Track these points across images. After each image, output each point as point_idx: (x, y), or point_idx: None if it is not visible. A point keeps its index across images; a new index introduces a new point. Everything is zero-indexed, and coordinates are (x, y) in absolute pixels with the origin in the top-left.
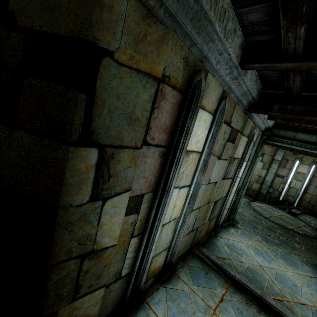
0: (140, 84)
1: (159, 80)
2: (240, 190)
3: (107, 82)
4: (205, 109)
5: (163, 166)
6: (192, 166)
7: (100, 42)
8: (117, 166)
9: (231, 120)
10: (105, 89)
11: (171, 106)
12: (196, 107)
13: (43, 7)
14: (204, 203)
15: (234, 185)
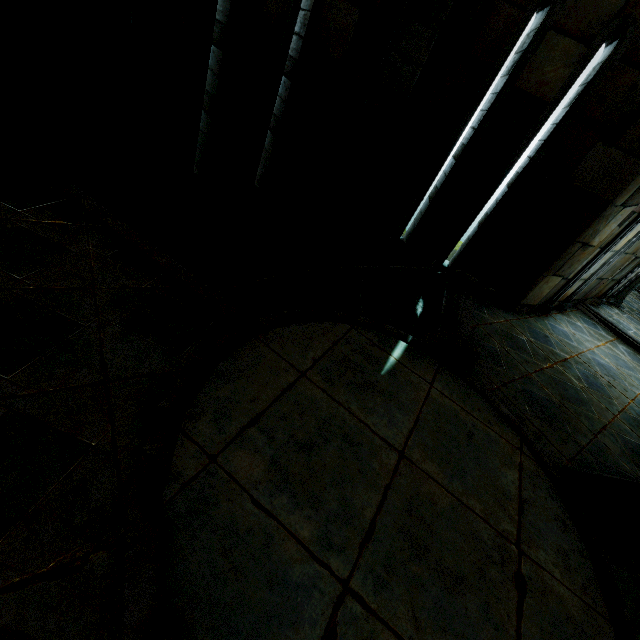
0: None
1: None
2: None
3: None
4: None
5: None
6: None
7: None
8: None
9: None
10: None
11: None
12: None
13: None
14: (632, 251)
15: None
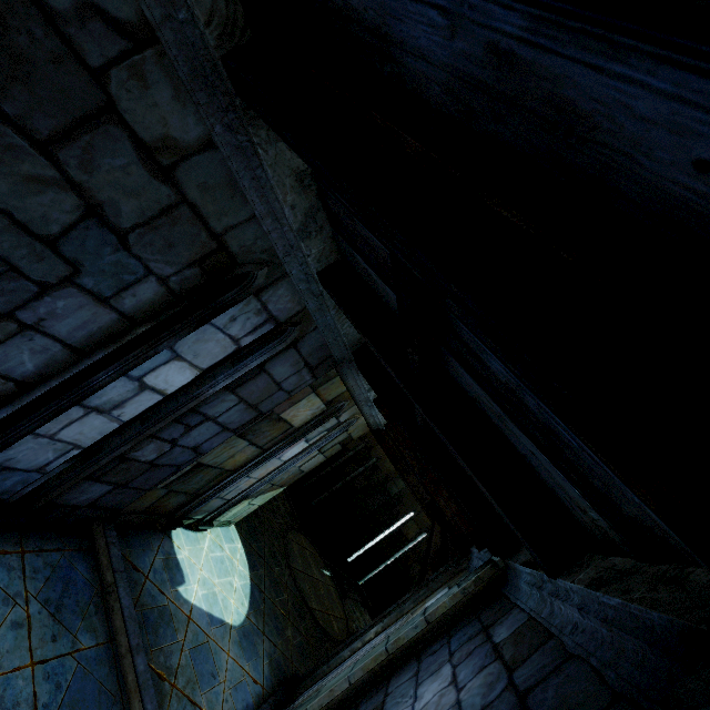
0: None
1: None
2: None
3: None
4: None
5: None
6: None
7: None
8: None
9: None
10: None
11: None
12: None
13: None
14: None
15: None
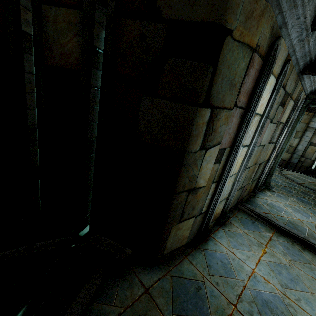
0: (242, 55)
1: (253, 50)
2: (277, 156)
3: (225, 56)
4: (273, 74)
5: (240, 125)
6: (254, 128)
7: (227, 24)
8: (217, 123)
9: (286, 84)
10: (222, 62)
11: (255, 72)
12: (269, 72)
13: (186, 1)
14: (253, 164)
15: (274, 150)
